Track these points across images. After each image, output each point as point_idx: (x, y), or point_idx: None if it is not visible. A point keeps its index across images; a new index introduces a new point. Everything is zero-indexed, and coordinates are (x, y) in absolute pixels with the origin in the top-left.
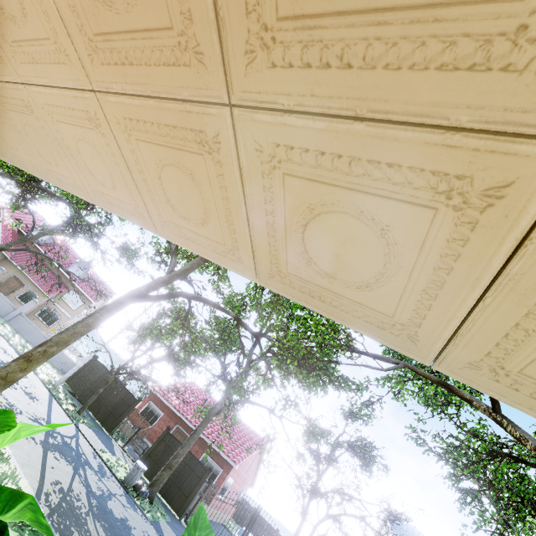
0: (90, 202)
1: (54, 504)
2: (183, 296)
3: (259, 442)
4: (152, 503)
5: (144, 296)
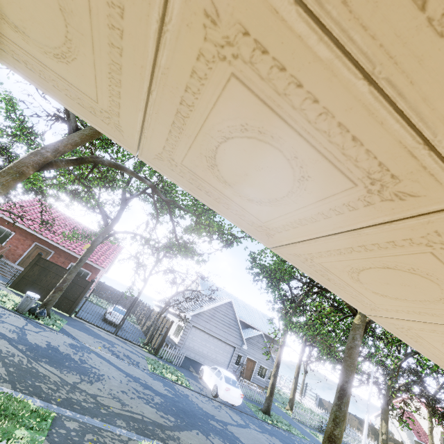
0: (358, 309)
1: (6, 375)
2: (98, 163)
3: (117, 249)
4: (50, 316)
5: (50, 163)
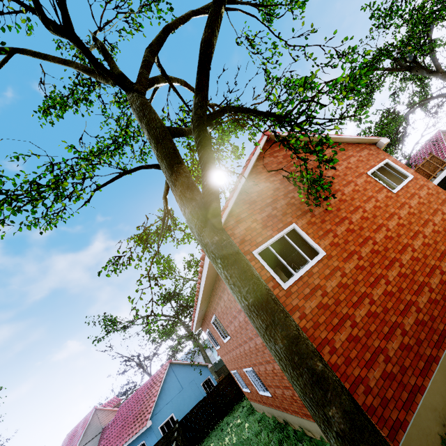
0: None
1: None
2: None
3: (437, 138)
4: None
5: None
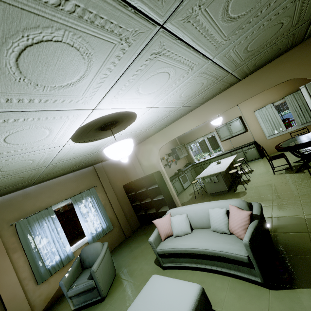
0: None
1: None
2: None
3: None
4: None
5: None
